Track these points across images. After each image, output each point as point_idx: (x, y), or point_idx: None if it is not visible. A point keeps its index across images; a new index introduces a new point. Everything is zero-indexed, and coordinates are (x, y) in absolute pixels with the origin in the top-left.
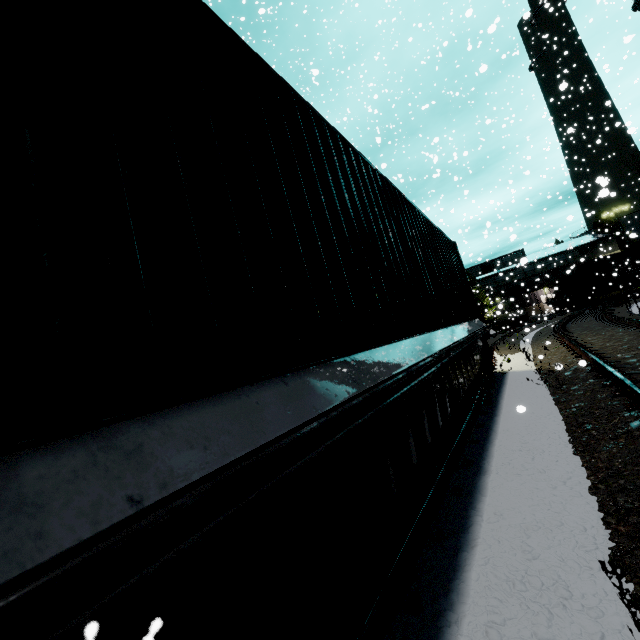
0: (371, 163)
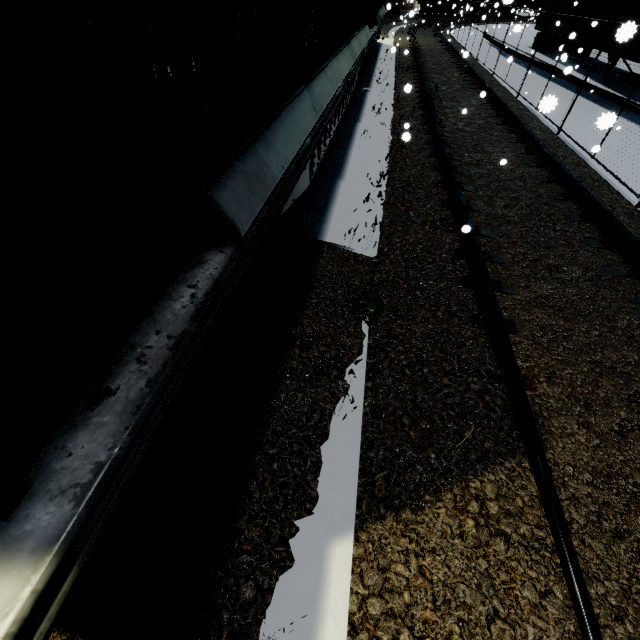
0: None
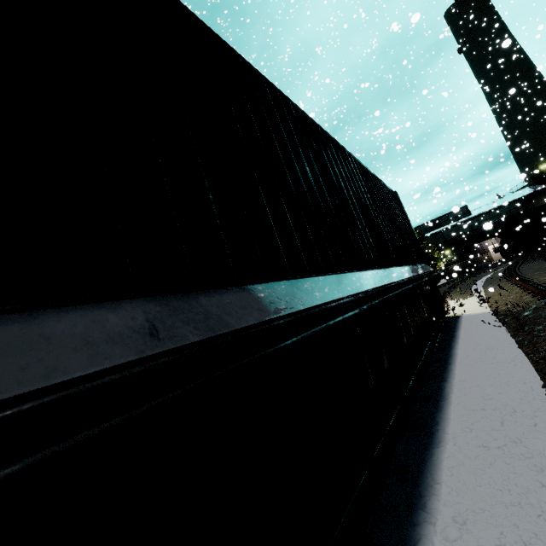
0: (281, 91)
